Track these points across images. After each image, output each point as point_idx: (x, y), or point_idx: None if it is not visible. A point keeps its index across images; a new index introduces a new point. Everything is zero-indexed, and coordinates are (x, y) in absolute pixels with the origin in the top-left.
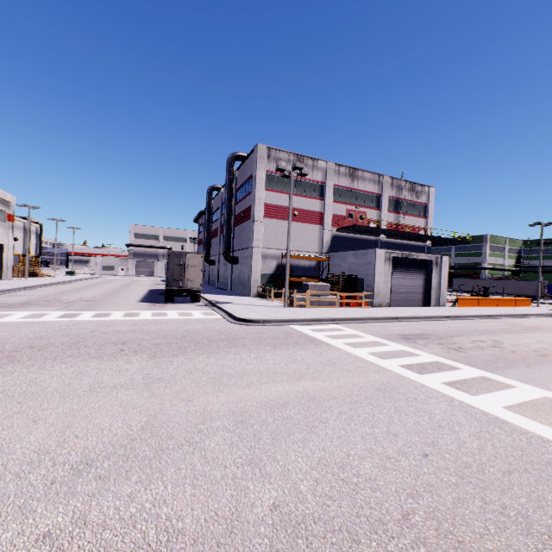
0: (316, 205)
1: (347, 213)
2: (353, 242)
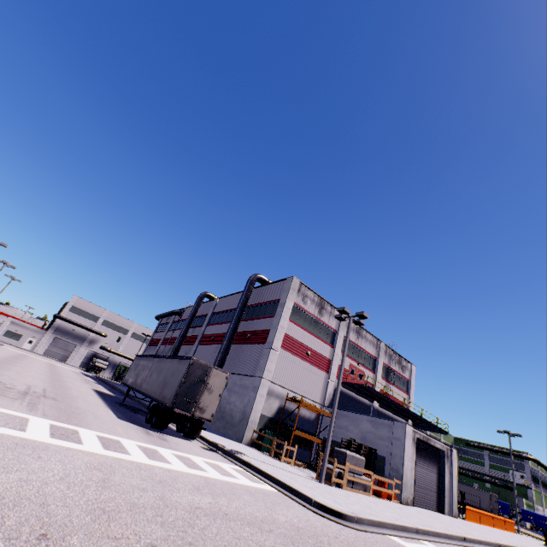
0: (326, 350)
1: (350, 367)
2: (350, 401)
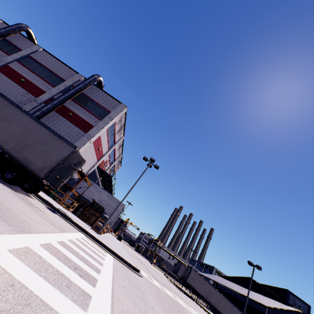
0: (105, 150)
1: (106, 161)
2: (94, 175)
